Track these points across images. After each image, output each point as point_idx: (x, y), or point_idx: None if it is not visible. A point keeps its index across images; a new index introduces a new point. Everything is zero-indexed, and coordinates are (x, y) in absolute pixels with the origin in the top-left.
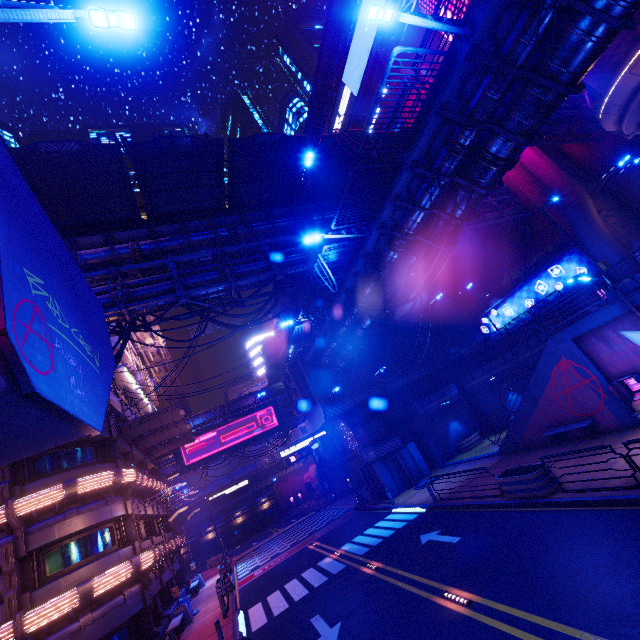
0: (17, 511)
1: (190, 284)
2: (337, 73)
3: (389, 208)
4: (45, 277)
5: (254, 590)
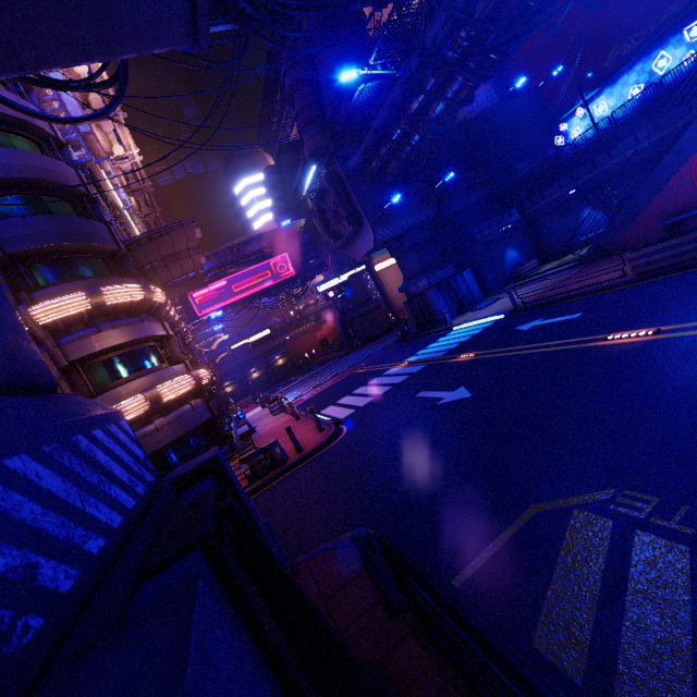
0: (36, 319)
1: None
2: None
3: None
4: None
5: (314, 404)
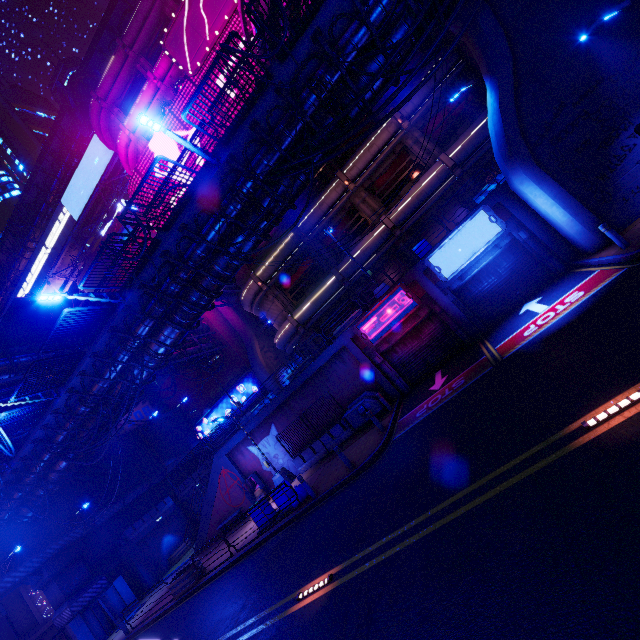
0: None
1: None
2: (55, 194)
3: (77, 378)
4: None
5: None
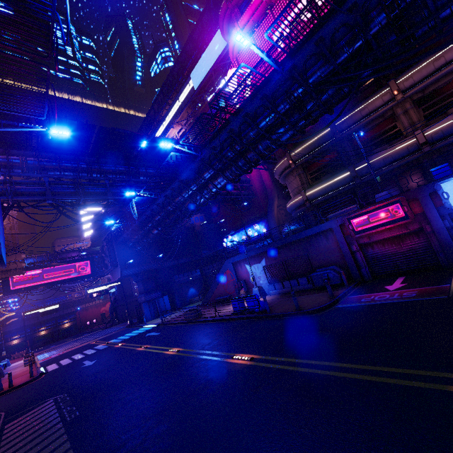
0: None
1: (56, 192)
2: (188, 70)
3: (170, 191)
4: None
5: (51, 361)
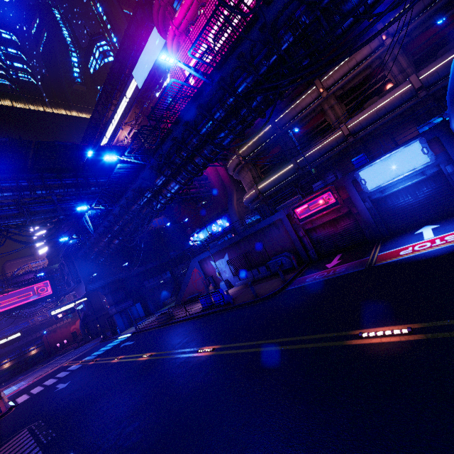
0: None
1: None
2: (129, 68)
3: (124, 200)
4: None
5: (20, 393)
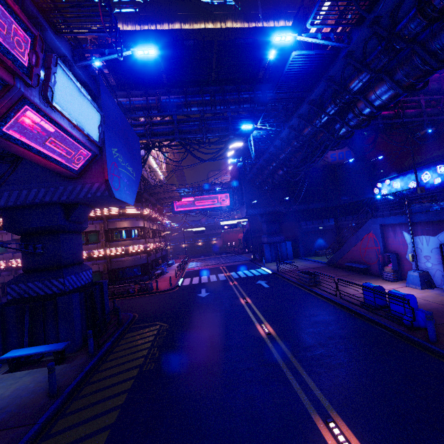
0: (104, 212)
1: (182, 130)
2: None
3: (296, 119)
4: (118, 146)
5: (191, 273)
